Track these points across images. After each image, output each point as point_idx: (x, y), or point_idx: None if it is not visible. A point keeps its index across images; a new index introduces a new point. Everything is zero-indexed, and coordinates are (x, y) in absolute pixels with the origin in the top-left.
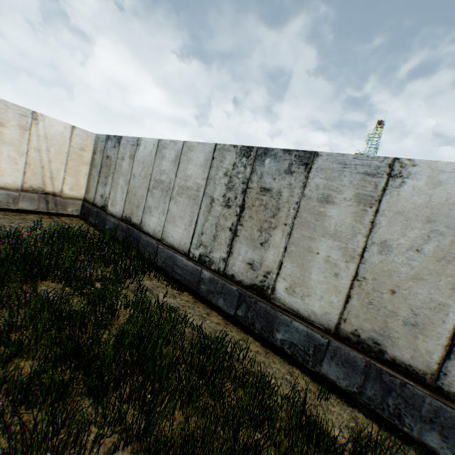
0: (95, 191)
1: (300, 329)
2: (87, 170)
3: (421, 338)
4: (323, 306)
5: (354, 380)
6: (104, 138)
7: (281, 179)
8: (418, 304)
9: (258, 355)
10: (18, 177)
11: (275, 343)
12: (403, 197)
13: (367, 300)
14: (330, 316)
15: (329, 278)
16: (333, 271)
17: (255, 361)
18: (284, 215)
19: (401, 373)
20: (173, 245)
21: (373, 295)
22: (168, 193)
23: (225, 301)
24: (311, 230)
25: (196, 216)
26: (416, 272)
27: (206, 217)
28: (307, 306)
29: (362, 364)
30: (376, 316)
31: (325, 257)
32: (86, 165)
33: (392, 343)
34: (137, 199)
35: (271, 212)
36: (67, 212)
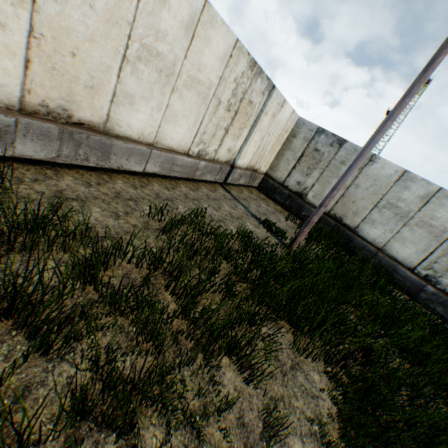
0: (287, 174)
1: None
2: (278, 149)
3: None
4: None
5: None
6: (314, 128)
7: None
8: None
9: None
10: (249, 158)
11: None
12: None
13: None
14: None
15: None
16: None
17: None
18: None
19: None
20: (395, 258)
21: None
22: (402, 219)
23: (443, 309)
24: None
25: (432, 249)
26: None
27: (444, 253)
28: None
29: None
30: None
31: None
32: (280, 144)
33: None
34: (356, 207)
35: None
36: (253, 185)
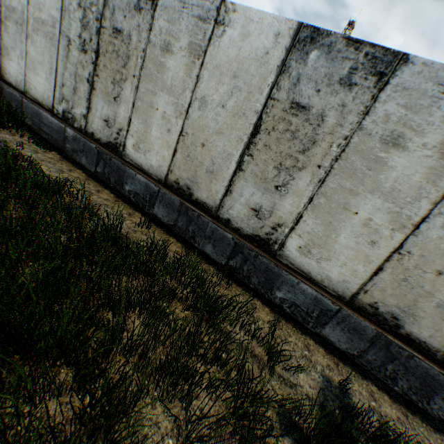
0: None
1: (141, 181)
2: None
3: (214, 182)
4: (158, 160)
5: (172, 217)
6: None
7: (131, 18)
8: (217, 155)
9: (106, 201)
10: None
11: (124, 194)
12: (222, 49)
13: (187, 153)
14: (163, 169)
15: (164, 134)
16: (167, 128)
17: (99, 203)
18: (133, 66)
19: (200, 209)
20: (38, 100)
21: (191, 148)
22: (23, 28)
23: (88, 159)
24: (153, 84)
25: (56, 63)
26: (220, 127)
27: (65, 64)
28: (148, 160)
29: (178, 204)
30: (191, 166)
31: (162, 113)
32: None
33: (198, 188)
34: None
35: (123, 61)
36: None
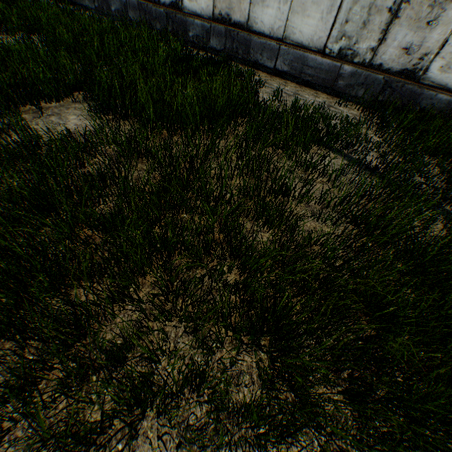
0: None
1: None
2: None
3: None
4: None
5: (138, 16)
6: None
7: None
8: None
9: None
10: None
11: (114, 16)
12: None
13: None
14: None
15: None
16: None
17: None
18: None
19: (146, 2)
20: None
21: None
22: None
23: (89, 1)
24: None
25: None
26: None
27: None
28: None
29: (137, 5)
30: None
31: None
32: None
33: None
34: None
35: None
36: None
